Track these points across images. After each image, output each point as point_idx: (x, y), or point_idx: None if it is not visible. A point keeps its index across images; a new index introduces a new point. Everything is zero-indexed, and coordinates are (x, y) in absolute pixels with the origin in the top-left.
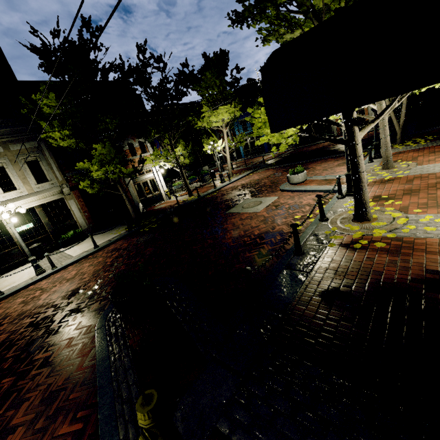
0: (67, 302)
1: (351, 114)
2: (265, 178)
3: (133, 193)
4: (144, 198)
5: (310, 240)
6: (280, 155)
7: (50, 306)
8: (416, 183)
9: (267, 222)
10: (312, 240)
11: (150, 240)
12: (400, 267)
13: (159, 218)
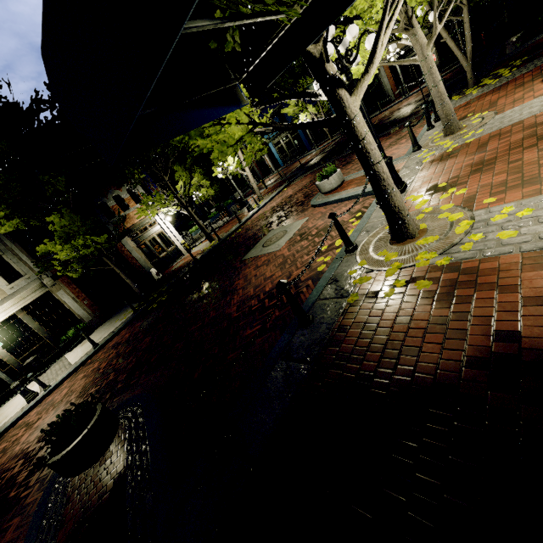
0: (39, 448)
1: (323, 70)
2: (299, 191)
3: (139, 258)
4: (157, 259)
5: (326, 292)
6: (323, 149)
7: (22, 455)
8: (492, 147)
9: (284, 266)
10: (329, 292)
11: (153, 324)
12: (451, 330)
13: (171, 284)
